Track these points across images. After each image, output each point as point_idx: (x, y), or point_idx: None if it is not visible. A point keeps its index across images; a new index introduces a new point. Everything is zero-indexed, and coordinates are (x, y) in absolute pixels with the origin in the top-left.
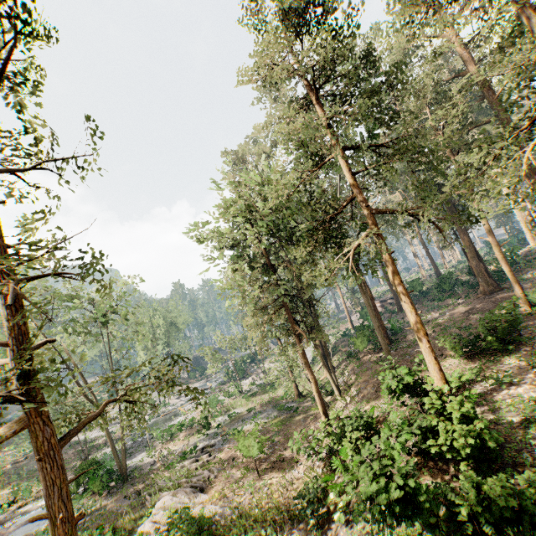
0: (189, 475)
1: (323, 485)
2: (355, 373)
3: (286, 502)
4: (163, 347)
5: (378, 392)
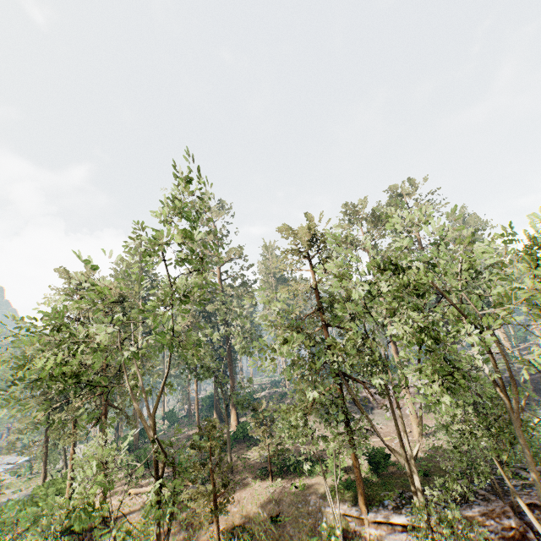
0: None
1: None
2: None
3: None
4: None
5: None
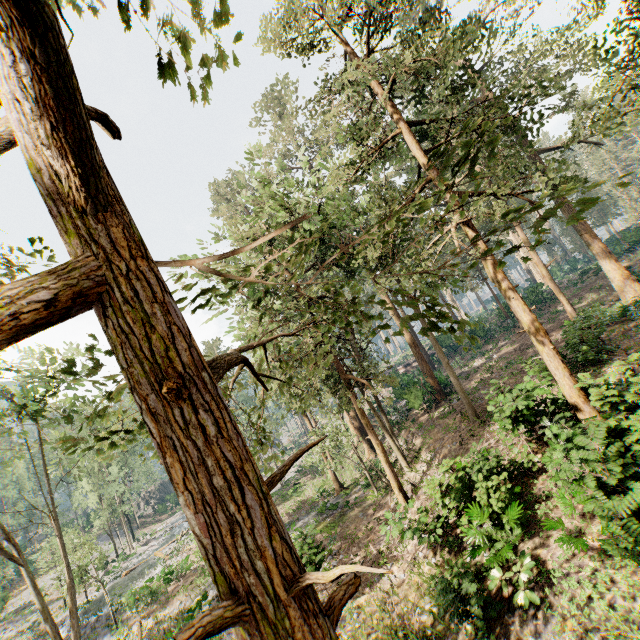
0: (212, 638)
1: (466, 568)
2: (418, 436)
3: (402, 622)
4: (118, 469)
5: (465, 445)
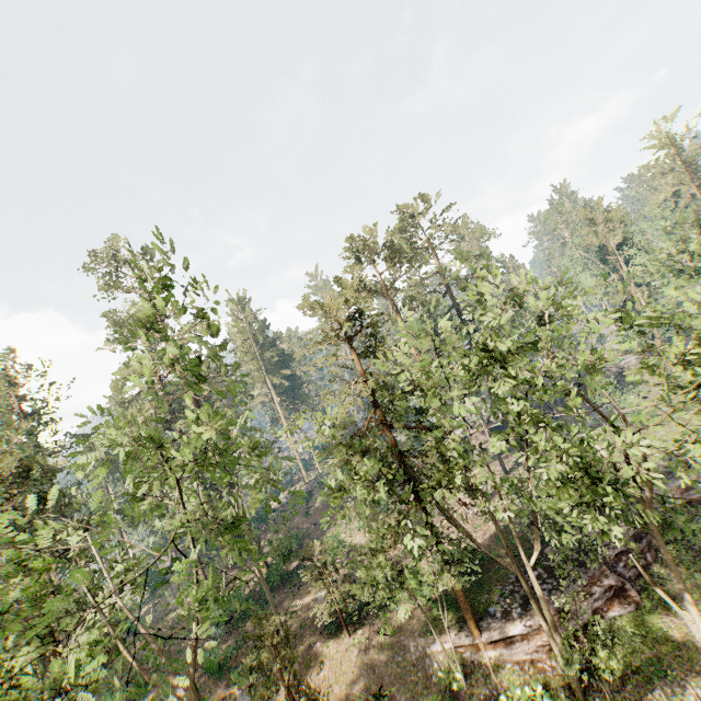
0: None
1: None
2: None
3: None
4: None
5: None
